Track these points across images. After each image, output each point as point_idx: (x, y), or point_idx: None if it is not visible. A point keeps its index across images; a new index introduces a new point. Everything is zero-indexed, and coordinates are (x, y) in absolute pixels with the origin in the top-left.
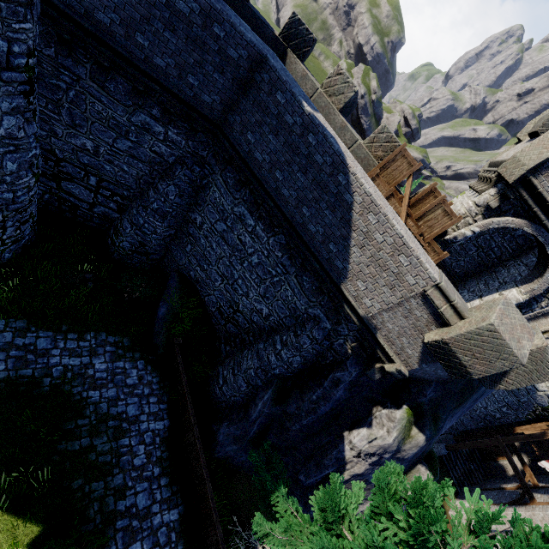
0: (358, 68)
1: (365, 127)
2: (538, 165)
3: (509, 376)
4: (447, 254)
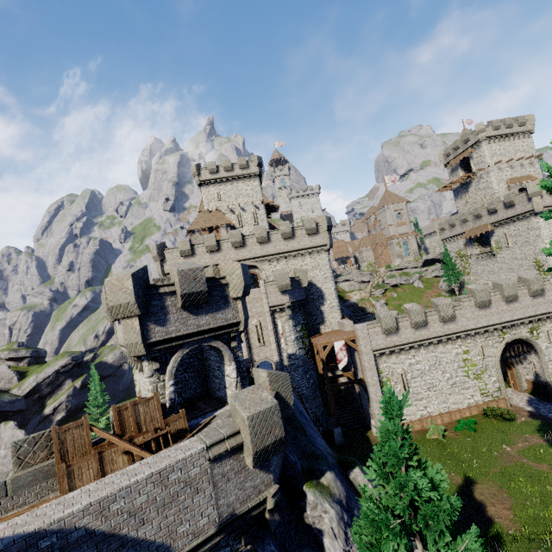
0: None
1: None
2: (143, 336)
3: (285, 397)
4: (182, 410)
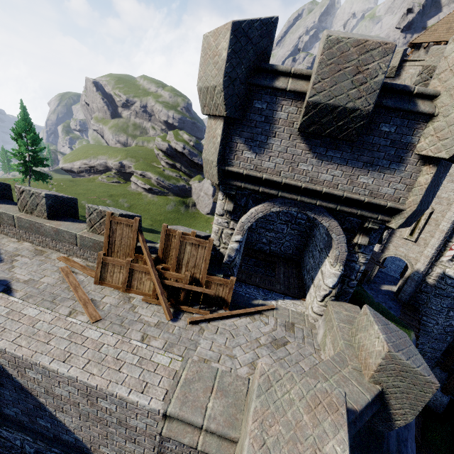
0: (169, 135)
1: (200, 163)
2: (221, 155)
3: (392, 406)
4: (232, 280)
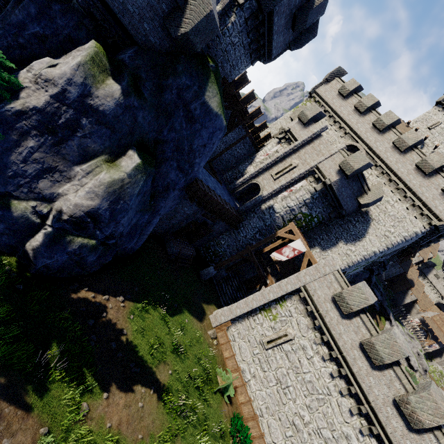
0: None
1: None
2: None
3: (186, 15)
4: None
